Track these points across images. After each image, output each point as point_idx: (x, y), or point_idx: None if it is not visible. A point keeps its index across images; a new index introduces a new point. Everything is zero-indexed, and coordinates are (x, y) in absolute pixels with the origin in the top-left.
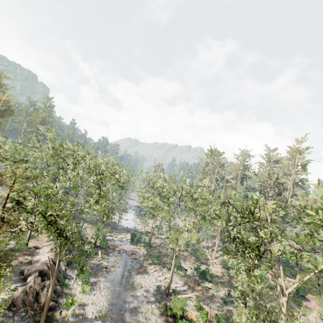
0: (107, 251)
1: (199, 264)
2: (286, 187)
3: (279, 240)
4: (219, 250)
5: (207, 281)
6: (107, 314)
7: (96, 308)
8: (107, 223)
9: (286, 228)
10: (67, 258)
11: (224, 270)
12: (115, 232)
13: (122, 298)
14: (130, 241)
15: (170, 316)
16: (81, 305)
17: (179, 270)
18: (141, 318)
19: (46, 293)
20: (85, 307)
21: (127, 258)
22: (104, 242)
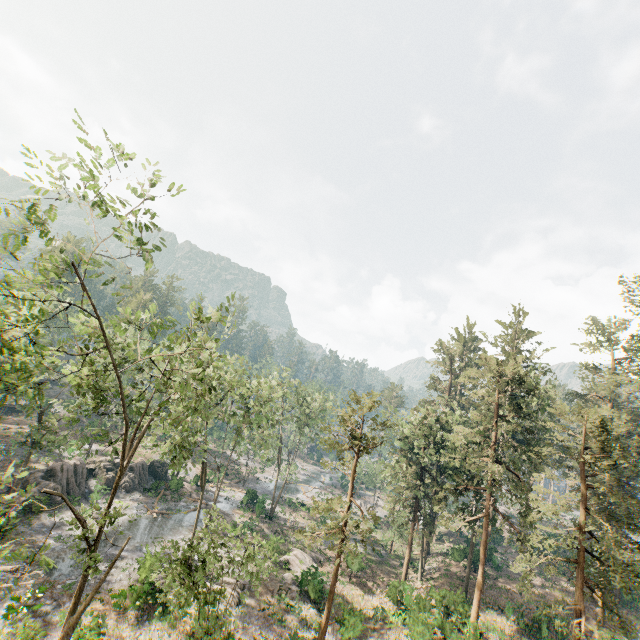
0: (183, 499)
1: (344, 581)
2: (529, 385)
3: (203, 414)
4: (435, 577)
5: (314, 604)
6: (73, 542)
7: (71, 532)
8: (242, 477)
9: (533, 502)
10: (106, 477)
11: (393, 610)
12: (235, 488)
13: (115, 541)
14: (241, 502)
15: (148, 590)
16: (62, 523)
17: (276, 565)
18: (104, 567)
19: (35, 491)
20: (62, 526)
21: (201, 515)
22: (177, 480)
